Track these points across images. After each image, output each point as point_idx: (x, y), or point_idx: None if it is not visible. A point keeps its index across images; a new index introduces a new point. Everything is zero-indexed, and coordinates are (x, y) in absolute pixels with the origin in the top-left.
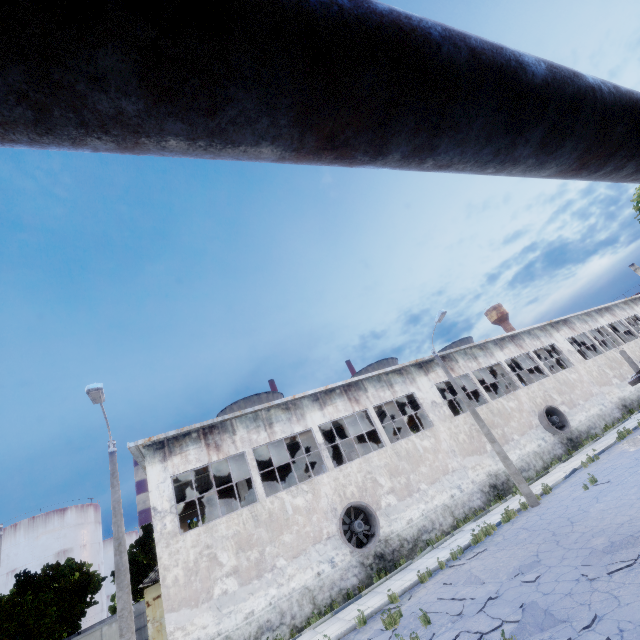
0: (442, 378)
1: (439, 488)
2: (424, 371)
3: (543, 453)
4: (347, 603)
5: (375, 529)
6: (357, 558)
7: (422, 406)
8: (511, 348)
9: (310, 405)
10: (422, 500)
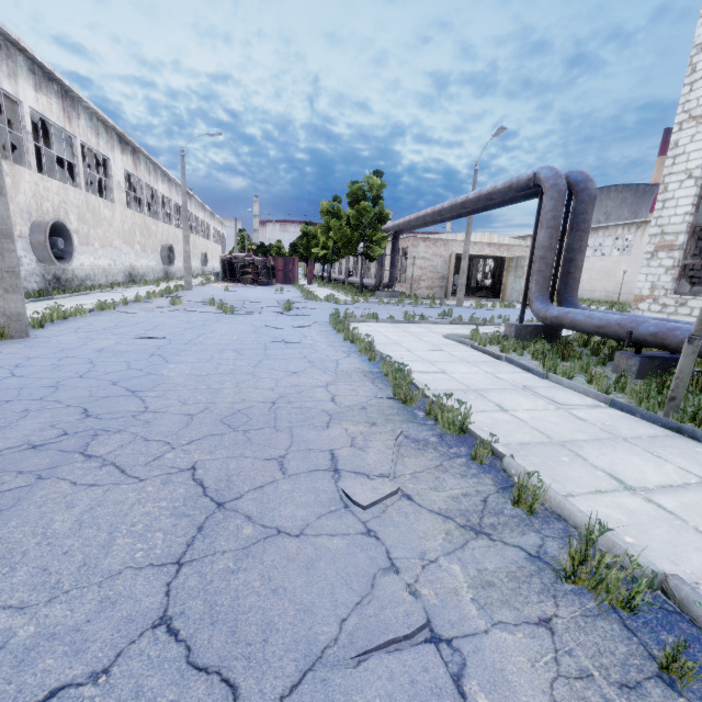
0: (130, 168)
1: (105, 254)
2: (122, 149)
3: (156, 272)
4: (42, 299)
5: (66, 254)
6: (41, 270)
7: (112, 179)
8: (167, 188)
9: (26, 71)
10: (94, 255)
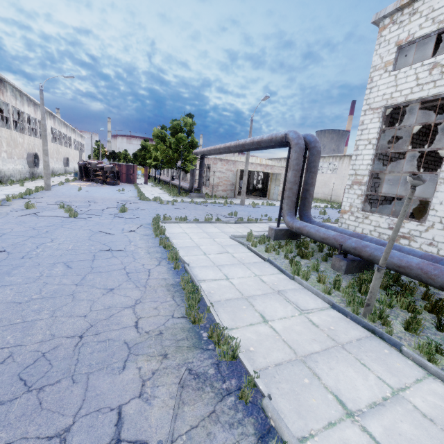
0: None
1: None
2: None
3: (22, 173)
4: None
5: None
6: None
7: None
8: (32, 110)
9: None
10: None
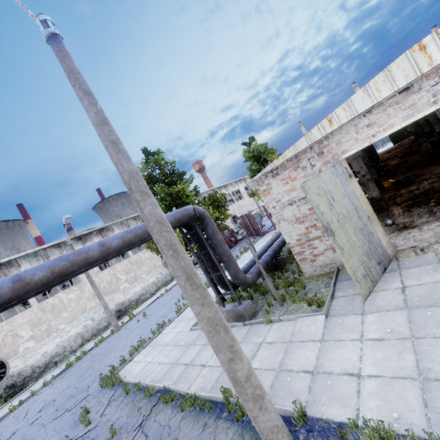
0: None
1: (76, 324)
2: (82, 242)
3: (158, 282)
4: None
5: (7, 371)
6: None
7: None
8: None
9: None
10: (59, 336)
